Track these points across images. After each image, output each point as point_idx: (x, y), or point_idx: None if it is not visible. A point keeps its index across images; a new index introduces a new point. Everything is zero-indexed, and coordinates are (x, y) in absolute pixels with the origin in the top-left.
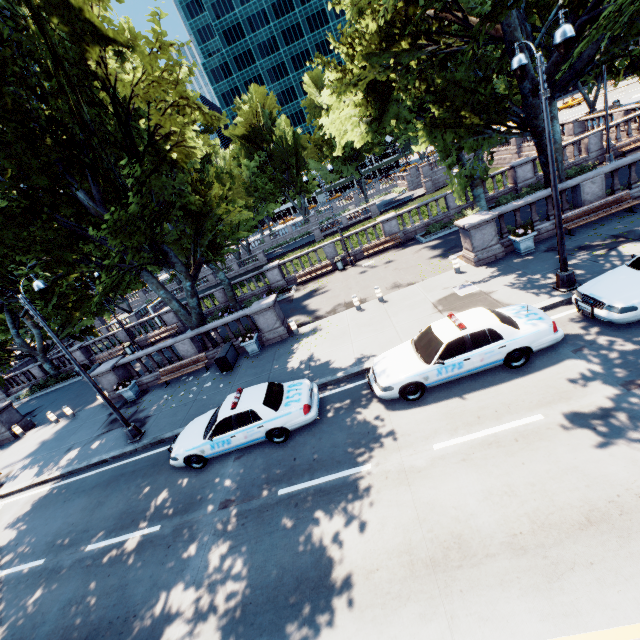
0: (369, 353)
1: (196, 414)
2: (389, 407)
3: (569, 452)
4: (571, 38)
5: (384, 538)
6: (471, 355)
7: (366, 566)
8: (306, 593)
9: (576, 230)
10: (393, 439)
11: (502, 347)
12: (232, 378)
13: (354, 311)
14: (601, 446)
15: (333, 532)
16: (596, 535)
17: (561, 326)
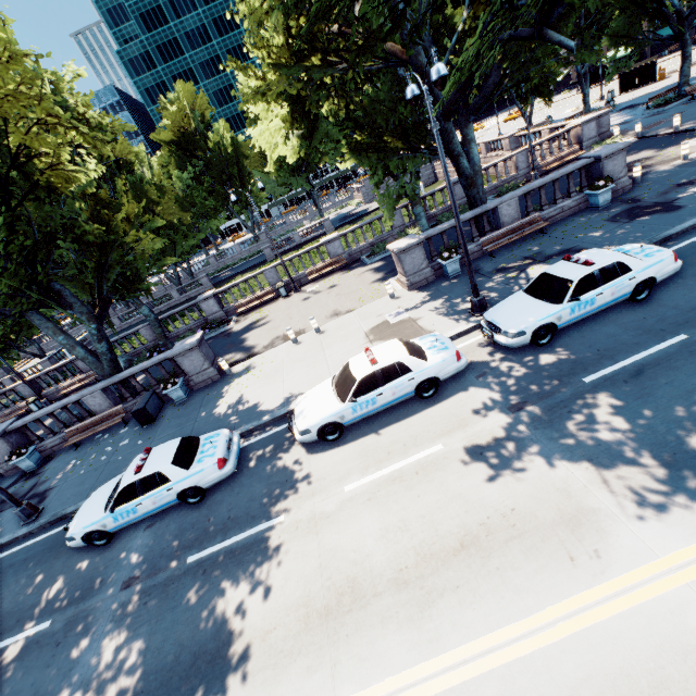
0: (298, 392)
1: (107, 480)
2: (310, 450)
3: (457, 480)
4: (445, 76)
5: (286, 594)
6: (383, 390)
7: (265, 627)
8: (202, 668)
9: (498, 251)
10: (309, 485)
11: (411, 379)
12: (153, 432)
13: (291, 344)
14: (483, 471)
15: (237, 596)
16: (465, 559)
17: (471, 352)
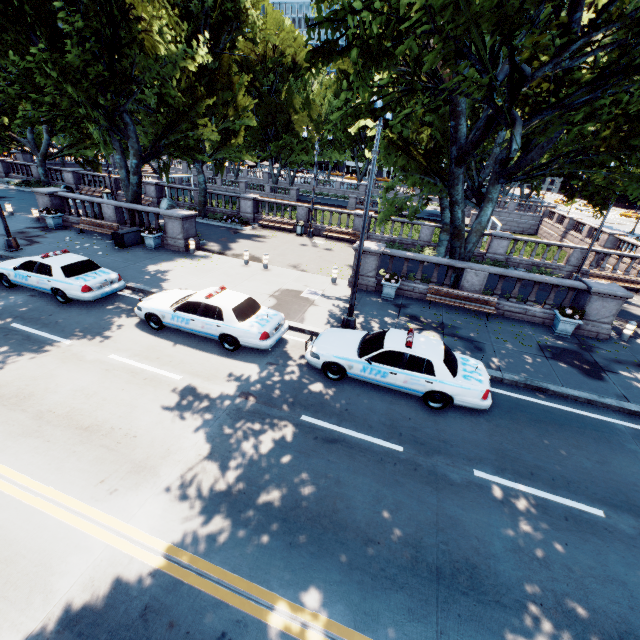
0: (192, 290)
1: None
2: (139, 324)
3: (150, 400)
4: None
5: (6, 374)
6: (197, 319)
7: None
8: None
9: (439, 306)
10: (105, 339)
11: (219, 326)
12: (113, 253)
13: (242, 263)
14: (166, 407)
15: None
16: (76, 434)
17: (297, 348)
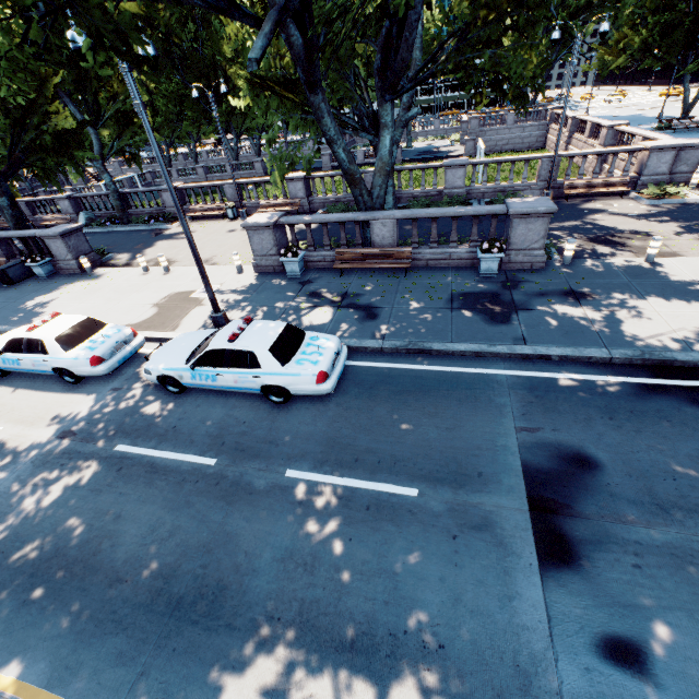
0: None
1: None
2: None
3: None
4: (80, 50)
5: None
6: (24, 357)
7: None
8: None
9: (354, 271)
10: None
11: (46, 361)
12: None
13: (142, 271)
14: None
15: None
16: None
17: None
